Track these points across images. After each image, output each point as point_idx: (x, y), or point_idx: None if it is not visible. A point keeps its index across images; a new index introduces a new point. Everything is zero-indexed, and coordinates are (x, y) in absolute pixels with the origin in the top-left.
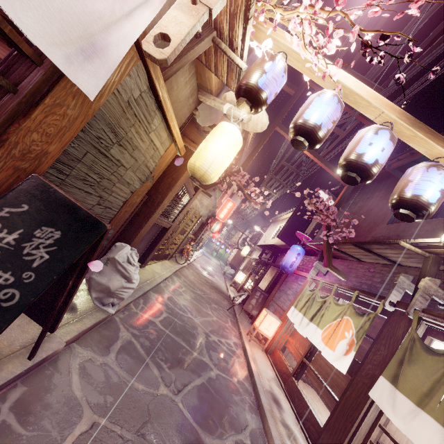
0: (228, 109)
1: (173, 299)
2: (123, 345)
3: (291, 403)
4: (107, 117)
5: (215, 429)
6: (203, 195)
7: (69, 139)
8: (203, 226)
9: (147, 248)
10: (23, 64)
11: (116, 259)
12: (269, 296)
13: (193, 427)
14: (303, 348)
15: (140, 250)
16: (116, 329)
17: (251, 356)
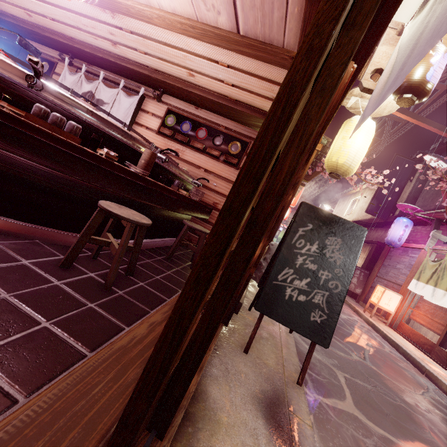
0: (354, 103)
1: None
2: None
3: None
4: None
5: (410, 387)
6: None
7: None
8: None
9: None
10: None
11: None
12: (371, 273)
13: (396, 384)
14: (441, 319)
15: None
16: None
17: (383, 330)
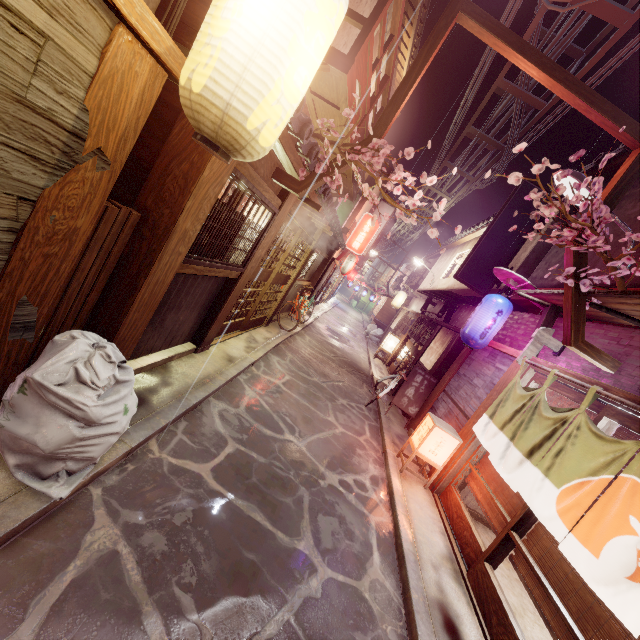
0: None
1: (259, 405)
2: (84, 573)
3: (483, 622)
4: None
5: None
6: (307, 209)
7: None
8: (325, 265)
9: (203, 318)
10: None
11: (35, 380)
12: (438, 383)
13: None
14: (507, 502)
15: (185, 323)
16: (80, 525)
17: (402, 509)
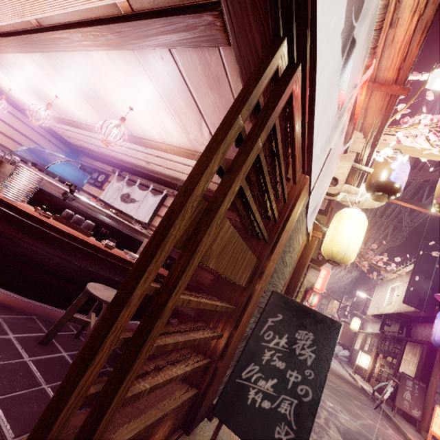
0: (342, 197)
1: None
2: None
3: None
4: (291, 236)
5: None
6: (309, 270)
7: (278, 259)
8: (303, 301)
9: None
10: (266, 223)
11: None
12: (428, 386)
13: None
14: None
15: None
16: None
17: None
